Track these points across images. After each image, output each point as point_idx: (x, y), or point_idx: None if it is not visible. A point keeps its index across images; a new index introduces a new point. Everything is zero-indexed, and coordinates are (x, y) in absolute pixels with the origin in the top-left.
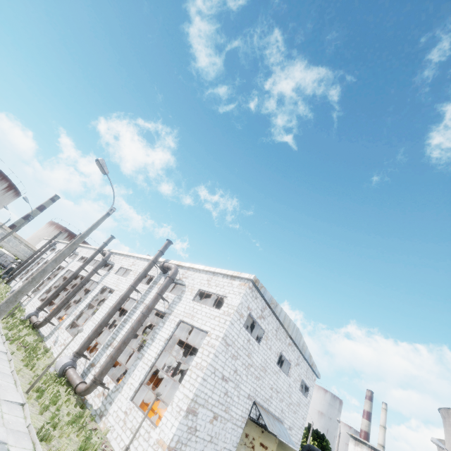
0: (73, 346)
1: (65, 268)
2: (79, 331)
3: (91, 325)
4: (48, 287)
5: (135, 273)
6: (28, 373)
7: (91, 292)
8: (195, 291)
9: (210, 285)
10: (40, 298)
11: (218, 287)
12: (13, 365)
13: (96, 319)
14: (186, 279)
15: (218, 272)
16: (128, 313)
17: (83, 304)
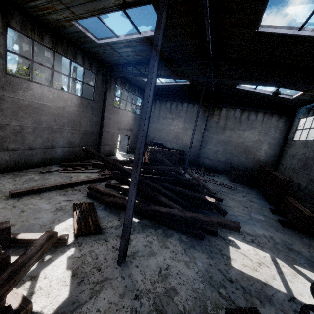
0: None
1: None
2: None
3: None
4: None
5: None
6: None
7: None
8: None
9: None
10: None
11: None
12: None
13: None
14: None
15: None
16: None
17: None
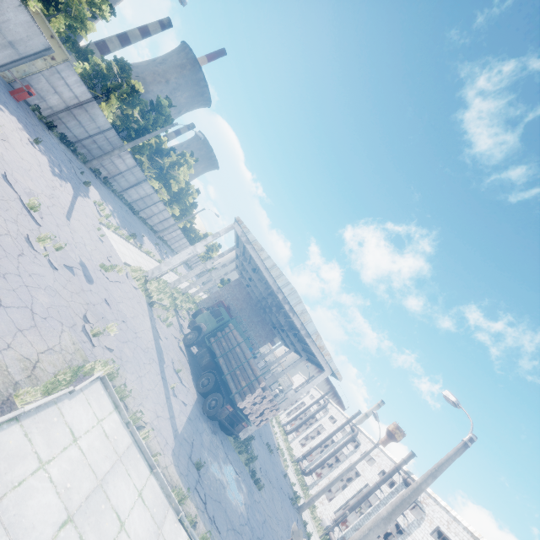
0: (329, 509)
1: (319, 420)
2: (347, 513)
3: (342, 499)
4: (306, 434)
5: (379, 467)
6: (314, 521)
7: (341, 463)
8: (434, 525)
9: (449, 529)
10: (300, 441)
11: (456, 537)
12: (309, 512)
13: (346, 496)
14: (426, 506)
15: (458, 519)
16: (372, 507)
17: (335, 472)
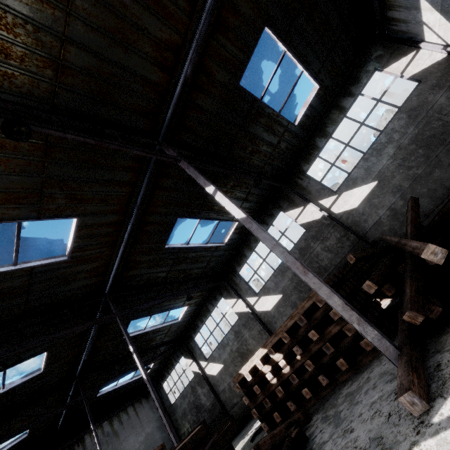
0: None
1: None
2: None
3: None
4: None
5: None
6: None
7: None
8: None
9: None
10: None
11: None
12: None
13: None
14: None
15: None
16: None
17: None
